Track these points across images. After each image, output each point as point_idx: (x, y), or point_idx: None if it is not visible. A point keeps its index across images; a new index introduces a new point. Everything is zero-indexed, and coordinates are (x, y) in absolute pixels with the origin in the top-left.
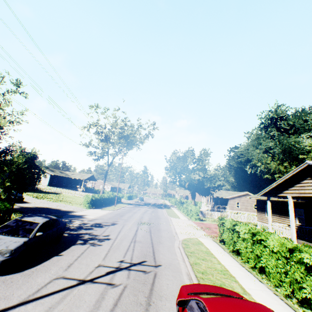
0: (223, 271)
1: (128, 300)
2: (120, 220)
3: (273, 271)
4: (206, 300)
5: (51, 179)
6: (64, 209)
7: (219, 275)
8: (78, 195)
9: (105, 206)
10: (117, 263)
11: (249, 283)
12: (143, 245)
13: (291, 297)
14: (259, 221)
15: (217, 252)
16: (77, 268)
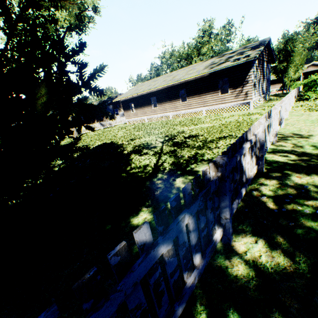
0: None
1: None
2: None
3: None
4: None
5: None
6: None
7: None
8: None
9: None
10: None
11: None
12: None
13: None
14: None
15: None
16: None
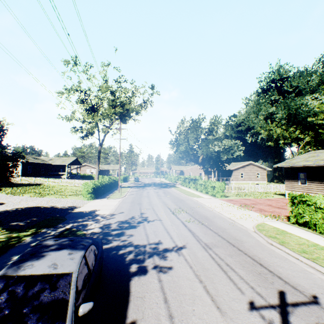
0: None
1: None
2: (146, 211)
3: None
4: None
5: (24, 167)
6: (59, 205)
7: None
8: (66, 184)
9: (107, 194)
10: (257, 318)
11: None
12: (228, 253)
13: None
14: (288, 190)
15: None
16: None
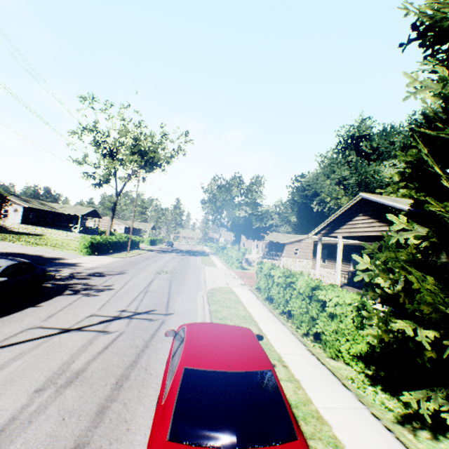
0: (245, 317)
1: (122, 344)
2: (132, 269)
3: (297, 313)
4: (189, 325)
5: (26, 213)
6: (48, 255)
7: (240, 320)
8: (72, 238)
9: (113, 253)
10: (117, 313)
11: (270, 326)
12: (156, 295)
13: (308, 336)
14: (313, 268)
15: (247, 300)
16: (61, 319)
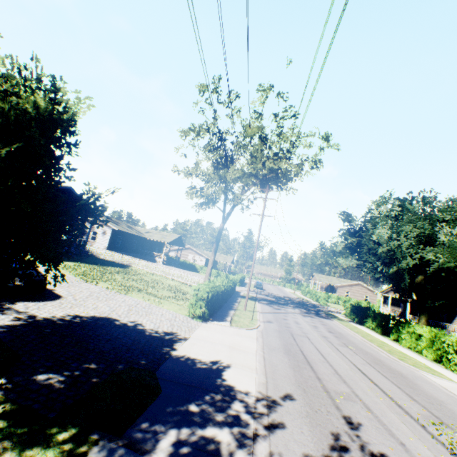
0: None
1: None
2: (351, 410)
3: None
4: None
5: (114, 237)
6: (148, 325)
7: None
8: (160, 273)
9: (226, 310)
10: None
11: None
12: None
13: None
14: None
15: None
16: None
